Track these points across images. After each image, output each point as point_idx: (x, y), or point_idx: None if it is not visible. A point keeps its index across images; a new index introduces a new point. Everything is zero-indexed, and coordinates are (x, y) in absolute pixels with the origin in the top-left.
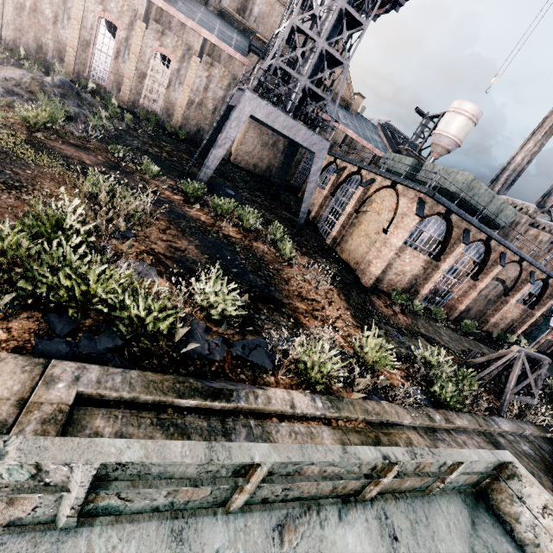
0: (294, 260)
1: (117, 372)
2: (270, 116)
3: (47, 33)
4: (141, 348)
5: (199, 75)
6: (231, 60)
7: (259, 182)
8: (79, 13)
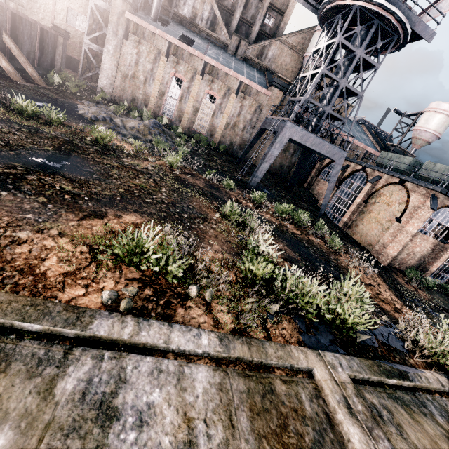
0: (340, 250)
1: (350, 359)
2: (303, 137)
3: (139, 90)
4: (340, 339)
5: (234, 106)
6: (258, 94)
7: (276, 179)
8: (160, 75)
